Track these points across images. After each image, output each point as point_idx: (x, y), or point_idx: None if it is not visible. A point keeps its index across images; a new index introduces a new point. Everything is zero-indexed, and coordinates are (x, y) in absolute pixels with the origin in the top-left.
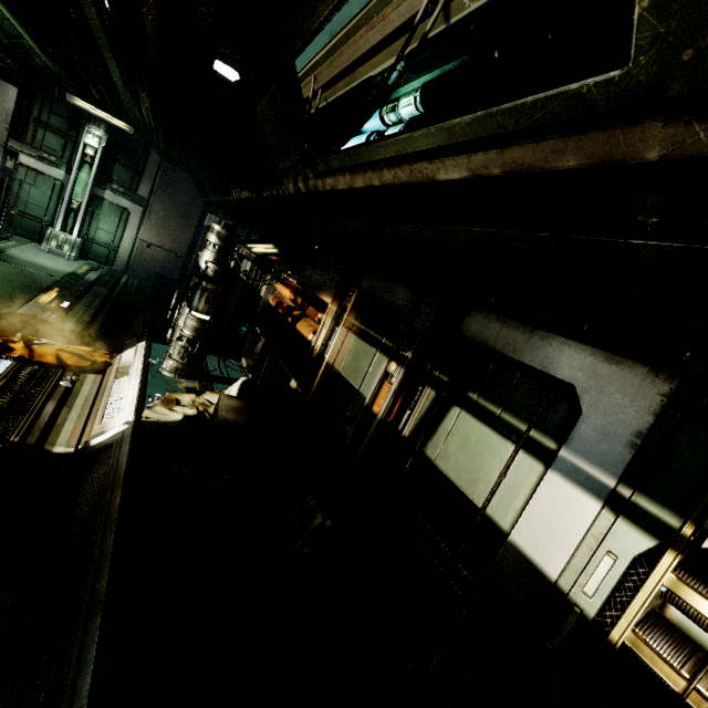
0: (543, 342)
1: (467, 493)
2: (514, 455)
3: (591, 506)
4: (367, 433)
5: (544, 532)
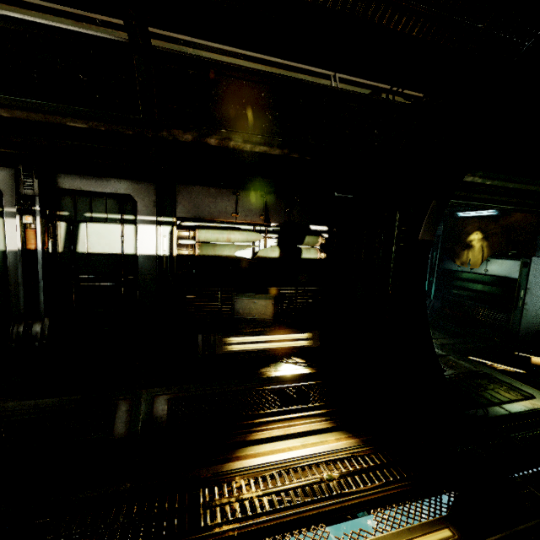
0: (109, 182)
1: (113, 252)
2: (123, 228)
3: (154, 228)
4: (35, 262)
5: (147, 244)
